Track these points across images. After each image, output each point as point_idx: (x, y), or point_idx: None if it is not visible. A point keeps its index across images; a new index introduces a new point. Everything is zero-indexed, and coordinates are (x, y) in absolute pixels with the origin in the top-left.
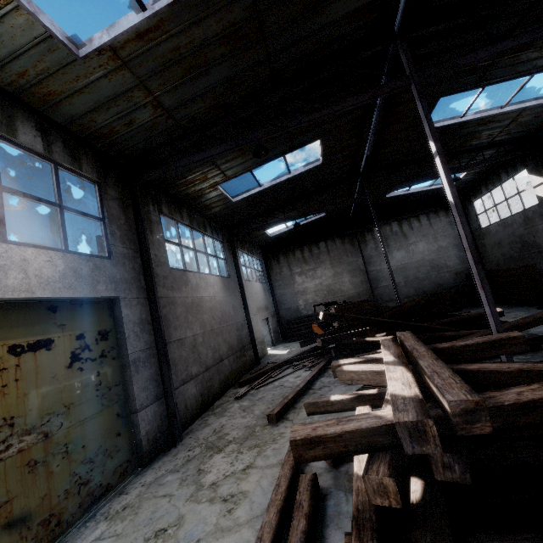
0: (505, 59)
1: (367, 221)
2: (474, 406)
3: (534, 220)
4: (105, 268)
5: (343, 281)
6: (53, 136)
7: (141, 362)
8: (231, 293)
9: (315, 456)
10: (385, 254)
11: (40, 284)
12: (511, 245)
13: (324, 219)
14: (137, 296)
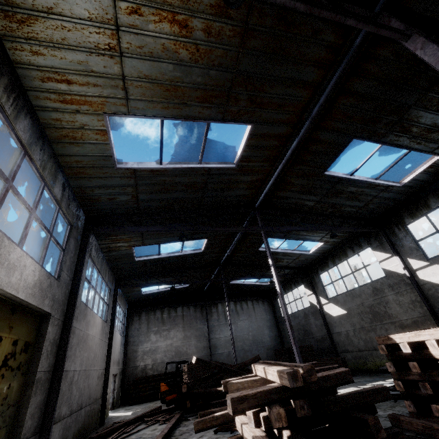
0: (294, 231)
1: (215, 297)
2: (311, 368)
3: (309, 315)
4: (53, 287)
5: (190, 344)
6: (66, 191)
7: (40, 384)
8: (104, 337)
9: (243, 408)
10: (230, 323)
11: (23, 287)
12: (298, 331)
13: (186, 289)
14: (59, 317)
